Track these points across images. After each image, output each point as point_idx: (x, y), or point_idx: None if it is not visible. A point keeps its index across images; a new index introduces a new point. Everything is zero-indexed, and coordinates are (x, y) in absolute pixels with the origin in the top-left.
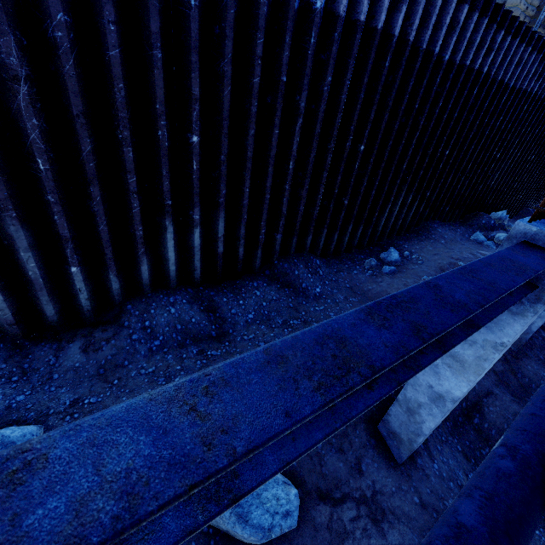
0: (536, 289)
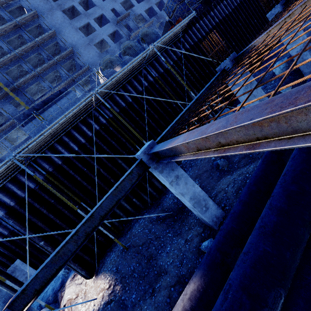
0: None
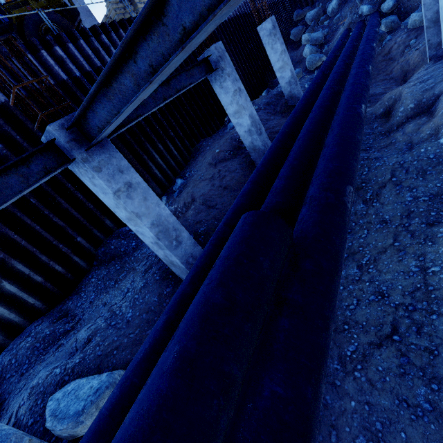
0: (77, 160)
